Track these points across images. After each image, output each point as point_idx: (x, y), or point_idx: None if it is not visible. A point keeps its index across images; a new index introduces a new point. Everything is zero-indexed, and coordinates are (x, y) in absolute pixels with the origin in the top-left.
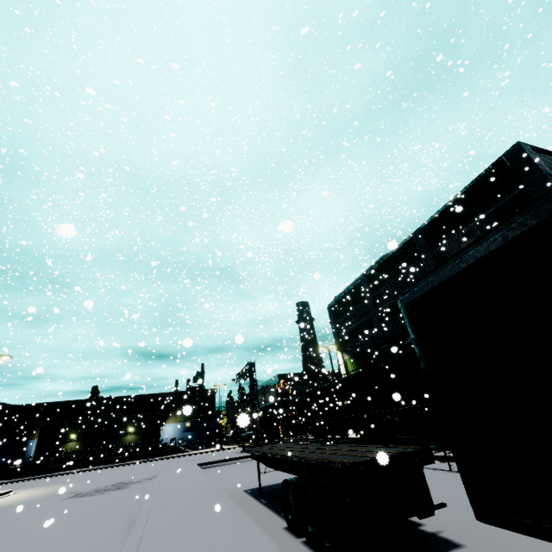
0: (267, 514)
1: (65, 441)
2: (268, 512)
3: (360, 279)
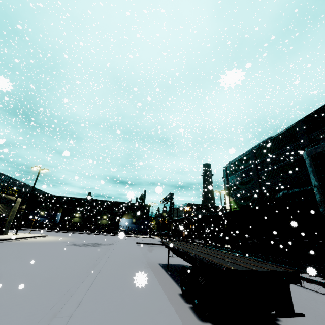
0: (170, 282)
1: (73, 217)
2: (171, 281)
3: (249, 151)
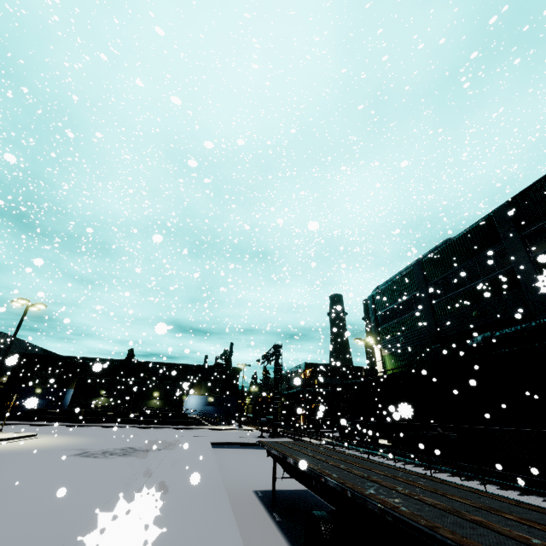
0: None
1: (97, 395)
2: (281, 543)
3: (413, 265)
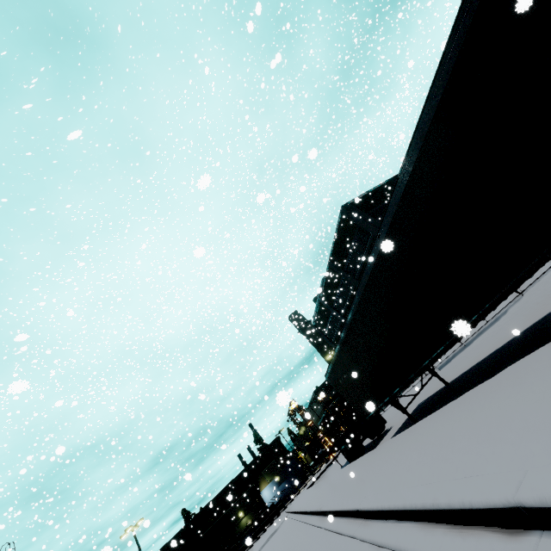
0: None
1: None
2: None
3: (319, 301)
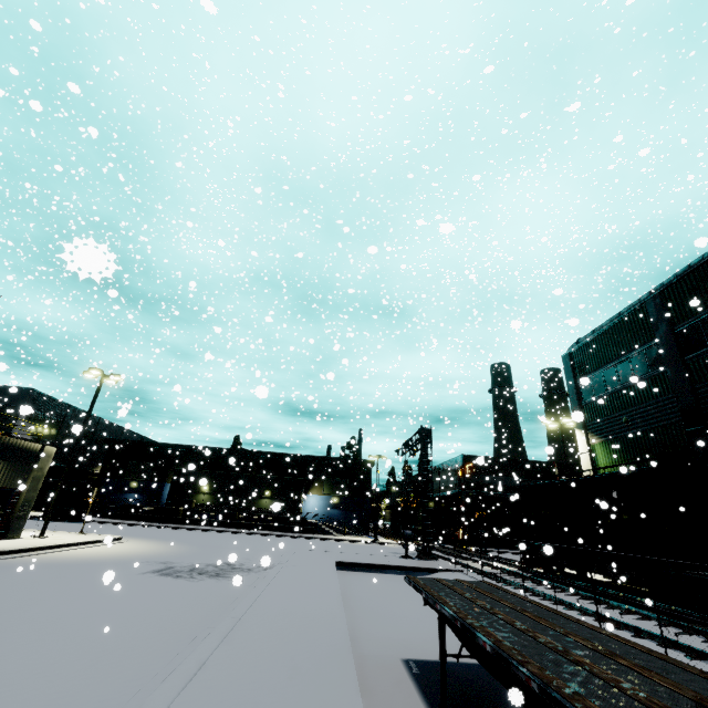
0: None
1: (198, 491)
2: None
3: (646, 300)
